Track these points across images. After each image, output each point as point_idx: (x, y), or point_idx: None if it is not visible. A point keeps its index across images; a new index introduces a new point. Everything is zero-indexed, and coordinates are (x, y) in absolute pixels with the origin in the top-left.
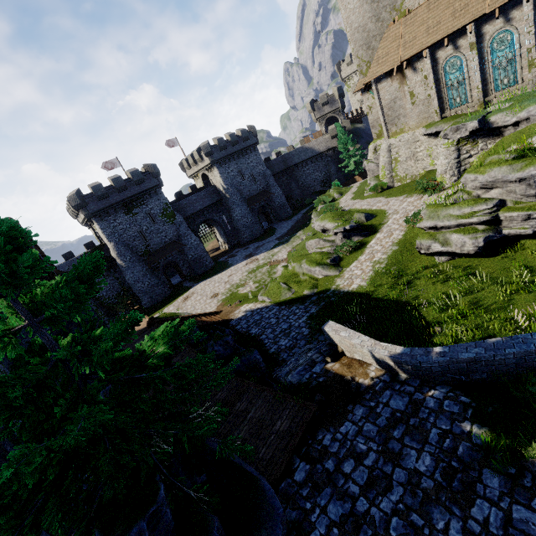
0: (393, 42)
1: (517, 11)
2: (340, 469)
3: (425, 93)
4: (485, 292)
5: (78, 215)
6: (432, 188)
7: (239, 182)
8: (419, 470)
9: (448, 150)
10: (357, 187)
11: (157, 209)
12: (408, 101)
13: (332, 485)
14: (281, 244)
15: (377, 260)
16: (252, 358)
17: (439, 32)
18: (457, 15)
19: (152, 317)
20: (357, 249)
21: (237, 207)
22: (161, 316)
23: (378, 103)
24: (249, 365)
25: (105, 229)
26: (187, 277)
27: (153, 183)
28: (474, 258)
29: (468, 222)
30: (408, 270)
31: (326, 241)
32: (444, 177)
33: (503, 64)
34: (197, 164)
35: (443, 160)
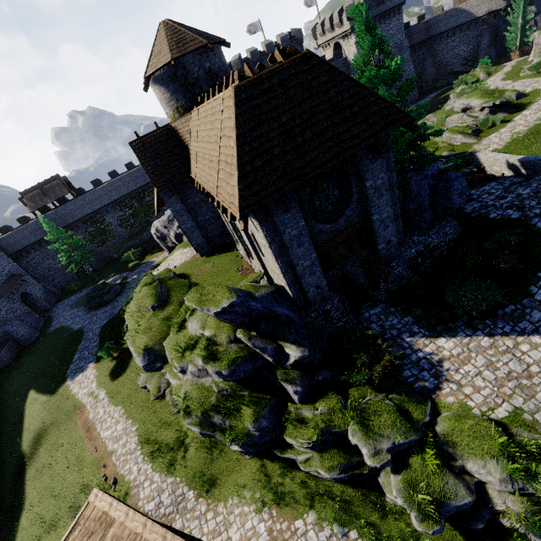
0: None
1: None
2: (480, 197)
3: None
4: None
5: None
6: None
7: None
8: (522, 193)
9: None
10: (511, 66)
11: None
12: None
13: (476, 200)
14: None
15: (517, 132)
16: None
17: None
18: None
19: None
20: (499, 124)
21: None
22: None
23: None
24: None
25: None
26: None
27: None
28: None
29: None
30: None
31: (469, 116)
32: None
33: None
34: (333, 30)
35: None
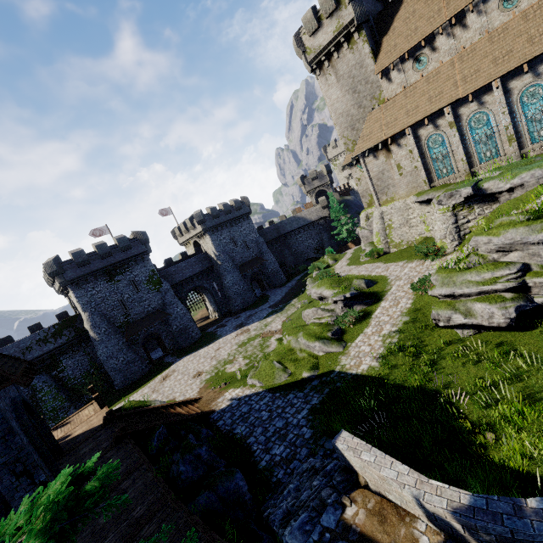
0: (376, 123)
1: (489, 96)
2: None
3: (412, 165)
4: (537, 379)
5: (54, 283)
6: (433, 253)
7: (231, 249)
8: None
9: (444, 215)
10: (351, 253)
11: (143, 276)
12: (395, 173)
13: None
14: (275, 312)
15: (386, 334)
16: (232, 487)
17: (418, 114)
18: (433, 100)
19: (111, 411)
20: (361, 320)
21: (228, 273)
22: (126, 405)
23: (366, 174)
24: (228, 498)
25: (80, 298)
26: (169, 351)
27: (141, 250)
28: (505, 331)
29: (492, 289)
30: (426, 346)
31: (324, 310)
32: (444, 241)
33: (483, 139)
34: (189, 232)
35: (441, 225)
